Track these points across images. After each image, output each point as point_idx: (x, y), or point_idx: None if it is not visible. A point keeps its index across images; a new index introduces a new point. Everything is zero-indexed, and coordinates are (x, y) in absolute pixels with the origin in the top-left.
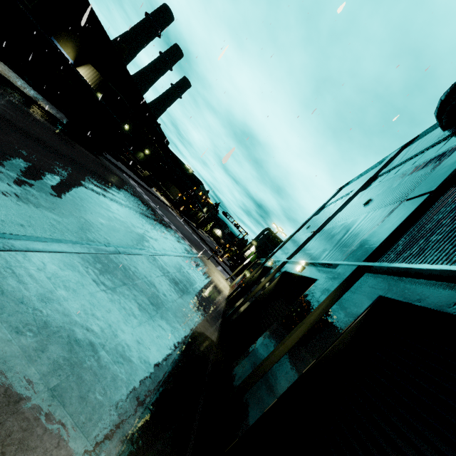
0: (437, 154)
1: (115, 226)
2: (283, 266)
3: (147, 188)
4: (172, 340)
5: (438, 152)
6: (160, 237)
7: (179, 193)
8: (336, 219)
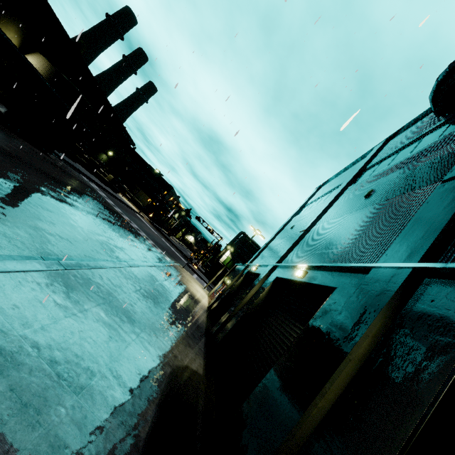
0: (447, 136)
1: (63, 233)
2: (273, 271)
3: (112, 193)
4: (144, 395)
5: (448, 133)
6: (127, 245)
7: (149, 198)
8: (329, 216)
